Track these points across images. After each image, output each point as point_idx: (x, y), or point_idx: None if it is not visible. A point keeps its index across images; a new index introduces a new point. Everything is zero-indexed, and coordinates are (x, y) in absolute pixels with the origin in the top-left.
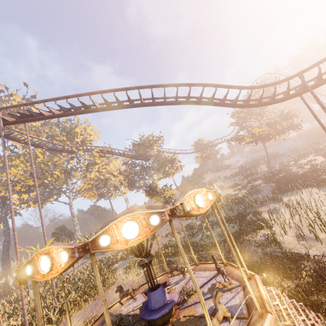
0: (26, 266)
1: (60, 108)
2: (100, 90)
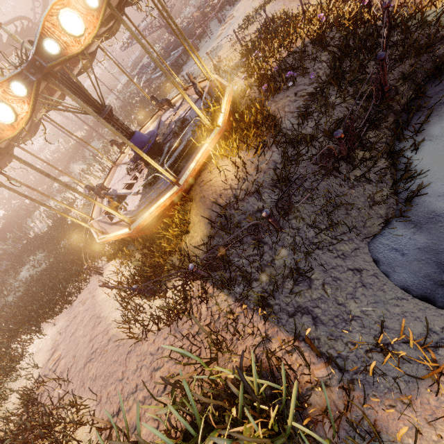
0: None
1: None
2: None
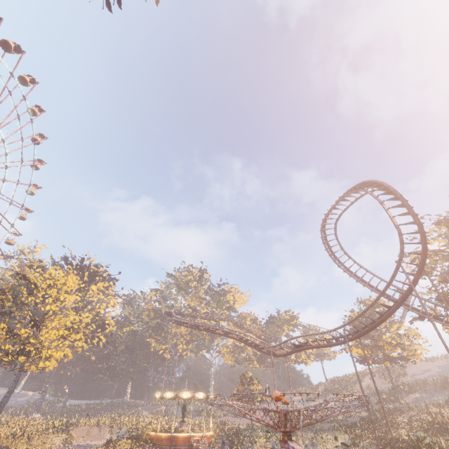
0: (156, 394)
1: (190, 326)
2: (201, 324)
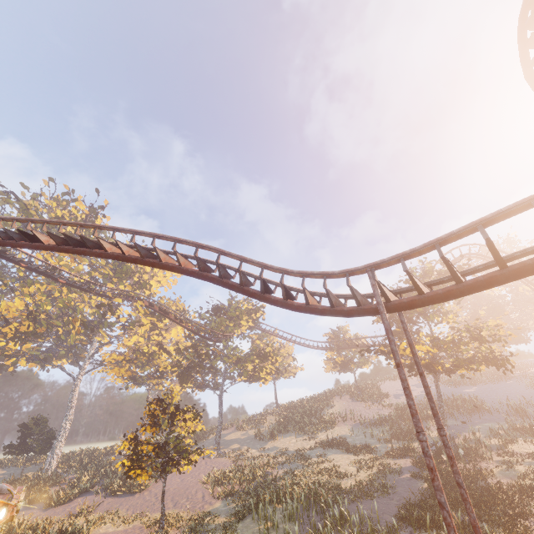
0: None
1: None
2: (43, 219)
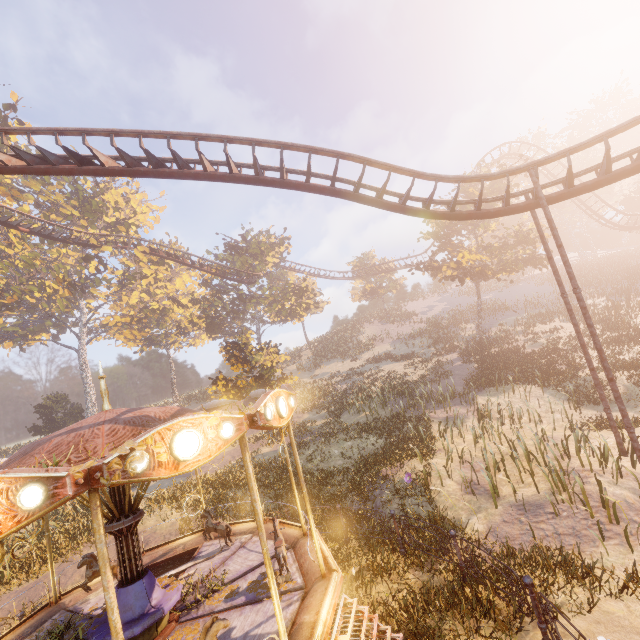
0: None
1: (16, 153)
2: (107, 129)
